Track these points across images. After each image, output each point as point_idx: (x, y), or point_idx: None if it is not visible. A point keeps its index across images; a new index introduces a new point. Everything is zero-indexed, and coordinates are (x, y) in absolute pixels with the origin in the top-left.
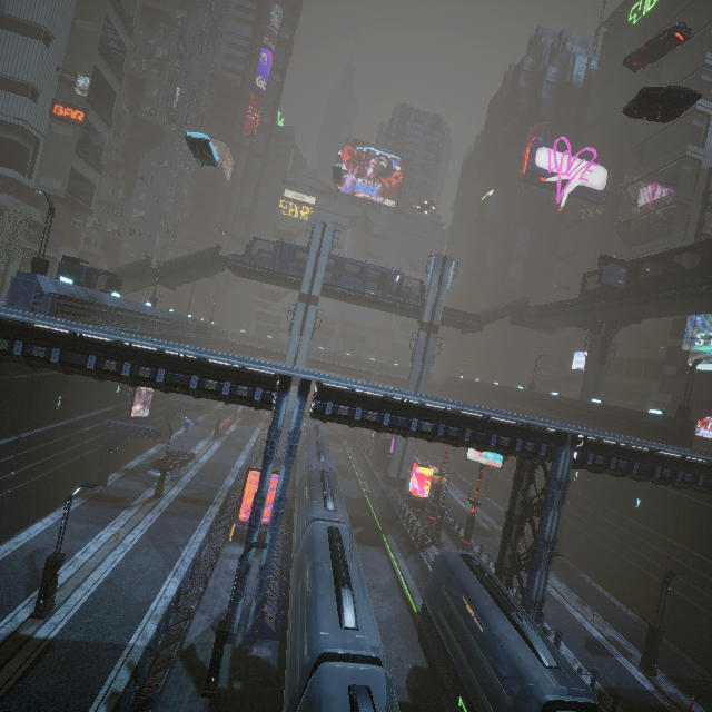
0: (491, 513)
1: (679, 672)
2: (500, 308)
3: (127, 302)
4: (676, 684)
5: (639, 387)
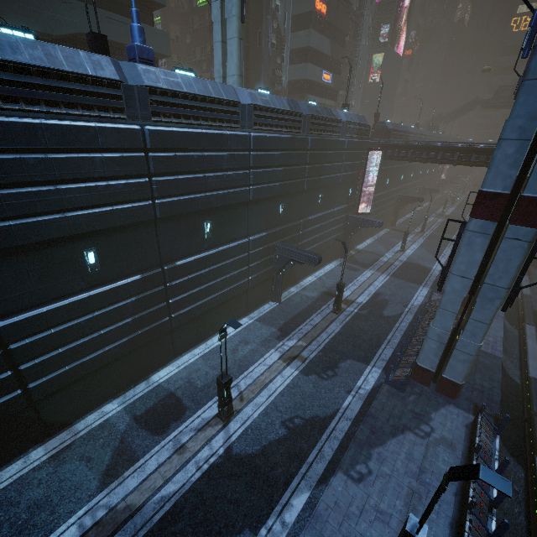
0: None
1: None
2: None
3: (445, 135)
4: None
5: None
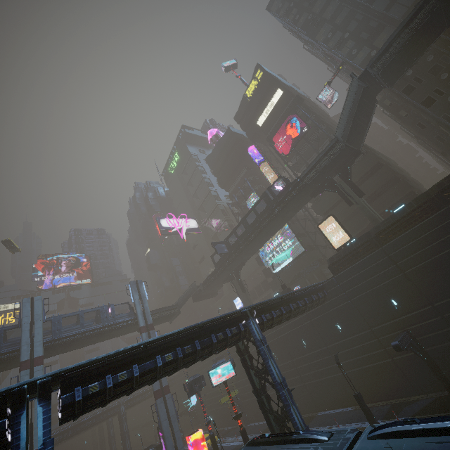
0: (256, 431)
1: (383, 412)
2: (183, 295)
3: None
4: (388, 419)
5: (267, 297)
